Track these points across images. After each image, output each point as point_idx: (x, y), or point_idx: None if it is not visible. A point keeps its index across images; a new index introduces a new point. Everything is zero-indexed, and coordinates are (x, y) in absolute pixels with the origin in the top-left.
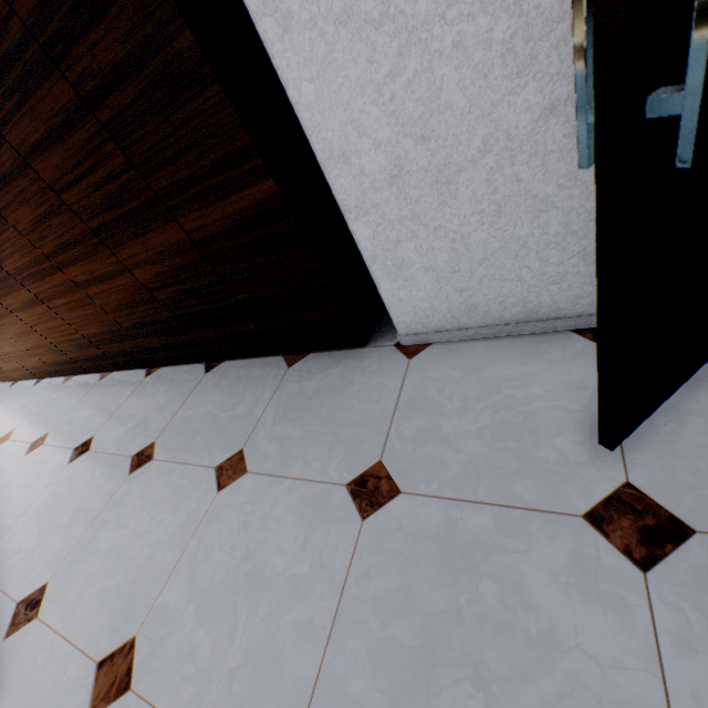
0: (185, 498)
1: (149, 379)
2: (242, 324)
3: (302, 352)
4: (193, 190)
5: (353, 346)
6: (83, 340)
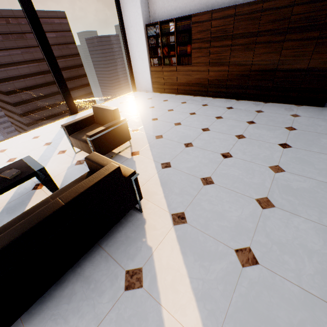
0: (284, 117)
1: (240, 101)
2: (292, 93)
3: (300, 105)
4: (321, 60)
5: (319, 106)
6: (224, 85)
